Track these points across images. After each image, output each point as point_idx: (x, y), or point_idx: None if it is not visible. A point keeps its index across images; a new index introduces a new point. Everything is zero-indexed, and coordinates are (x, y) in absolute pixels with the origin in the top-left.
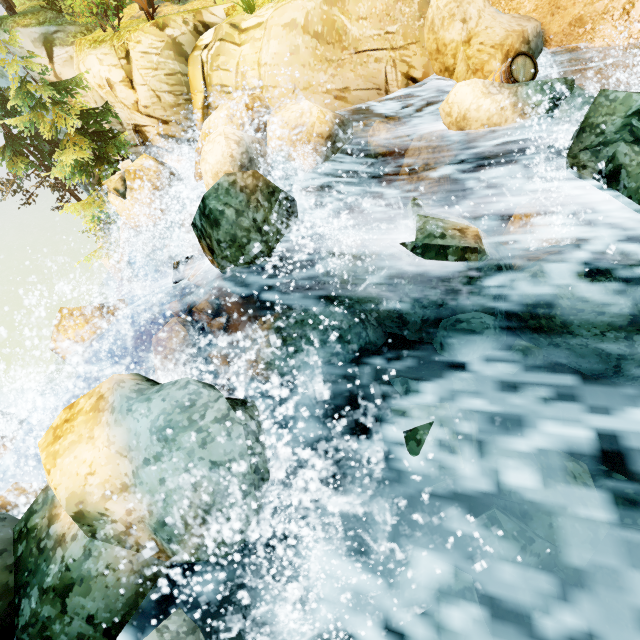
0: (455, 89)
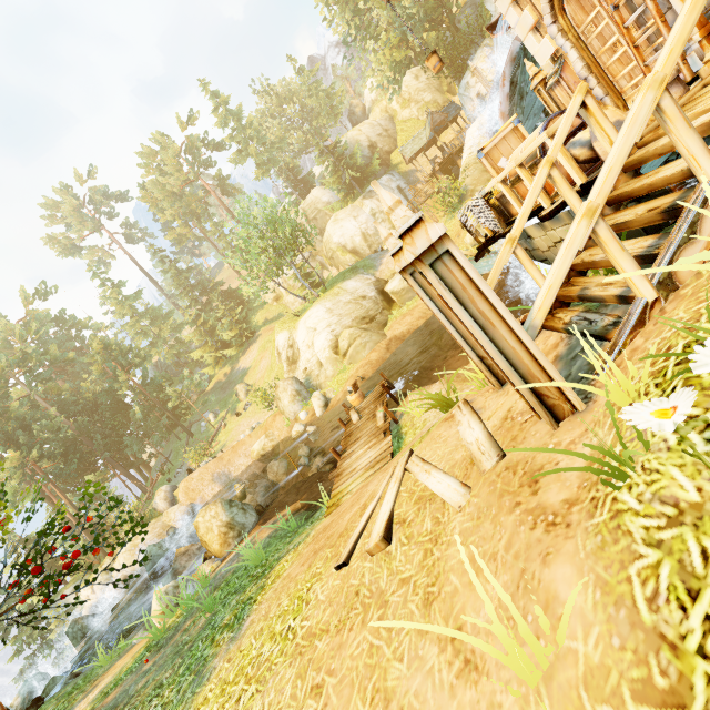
0: None
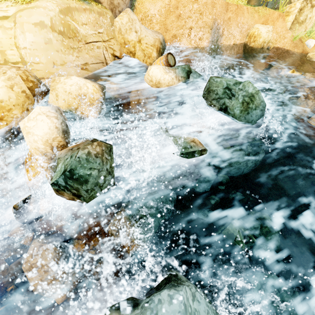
0: (152, 70)
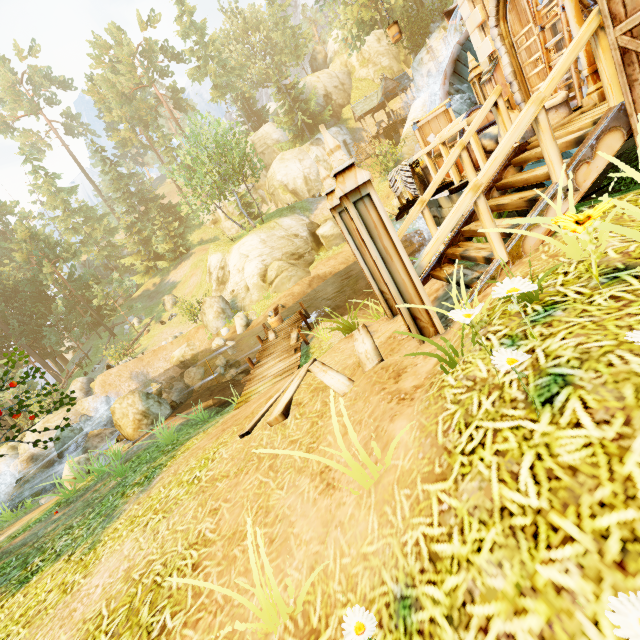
0: None
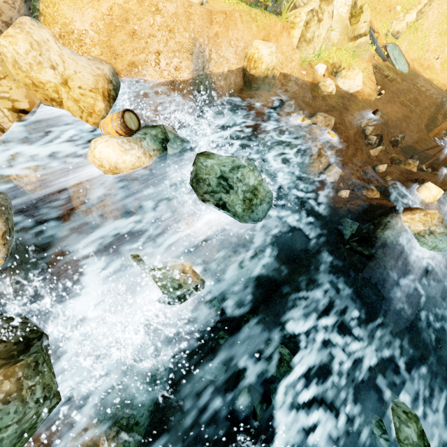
0: (98, 149)
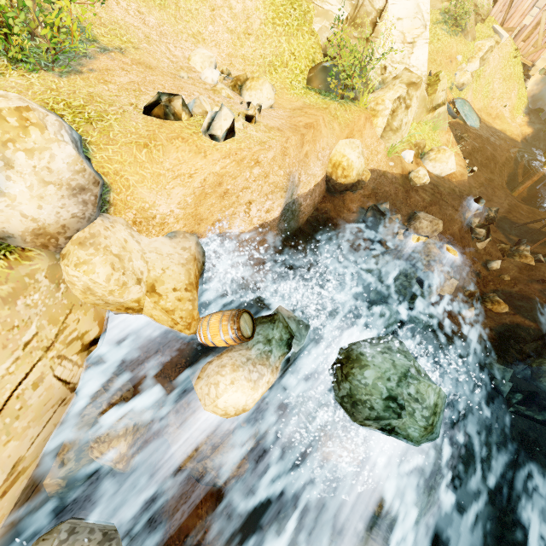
0: (223, 399)
